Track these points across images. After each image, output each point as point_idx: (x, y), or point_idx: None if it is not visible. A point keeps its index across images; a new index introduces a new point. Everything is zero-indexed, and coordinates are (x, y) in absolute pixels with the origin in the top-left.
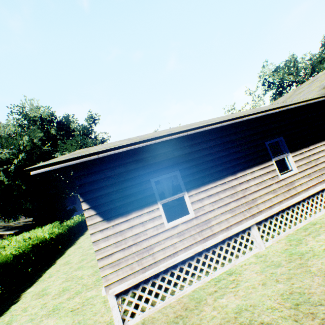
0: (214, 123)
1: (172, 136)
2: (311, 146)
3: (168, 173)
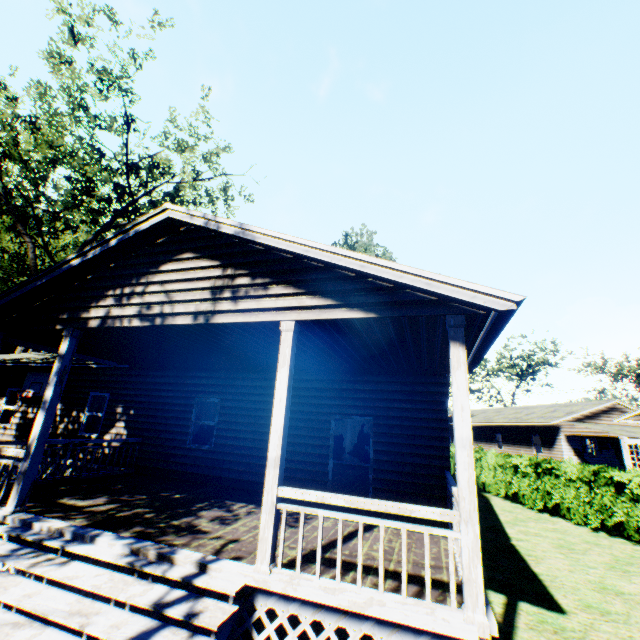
0: None
1: None
2: None
3: None
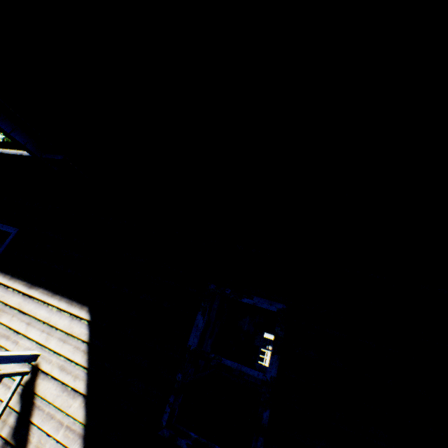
0: None
1: None
2: (40, 290)
3: None
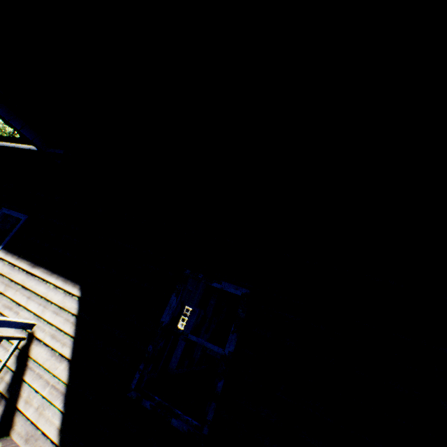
0: None
1: None
2: (42, 269)
3: None
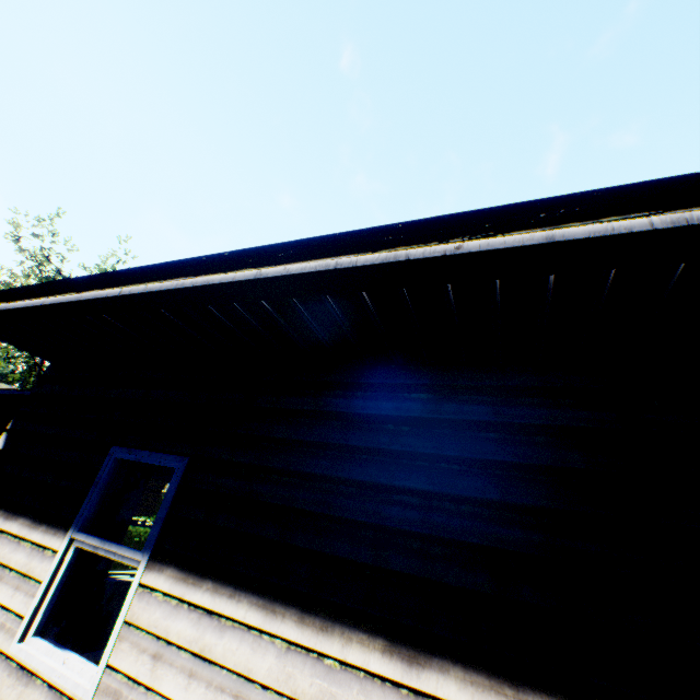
0: (213, 259)
1: (85, 294)
2: None
3: (160, 451)
